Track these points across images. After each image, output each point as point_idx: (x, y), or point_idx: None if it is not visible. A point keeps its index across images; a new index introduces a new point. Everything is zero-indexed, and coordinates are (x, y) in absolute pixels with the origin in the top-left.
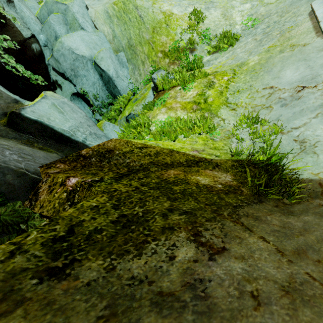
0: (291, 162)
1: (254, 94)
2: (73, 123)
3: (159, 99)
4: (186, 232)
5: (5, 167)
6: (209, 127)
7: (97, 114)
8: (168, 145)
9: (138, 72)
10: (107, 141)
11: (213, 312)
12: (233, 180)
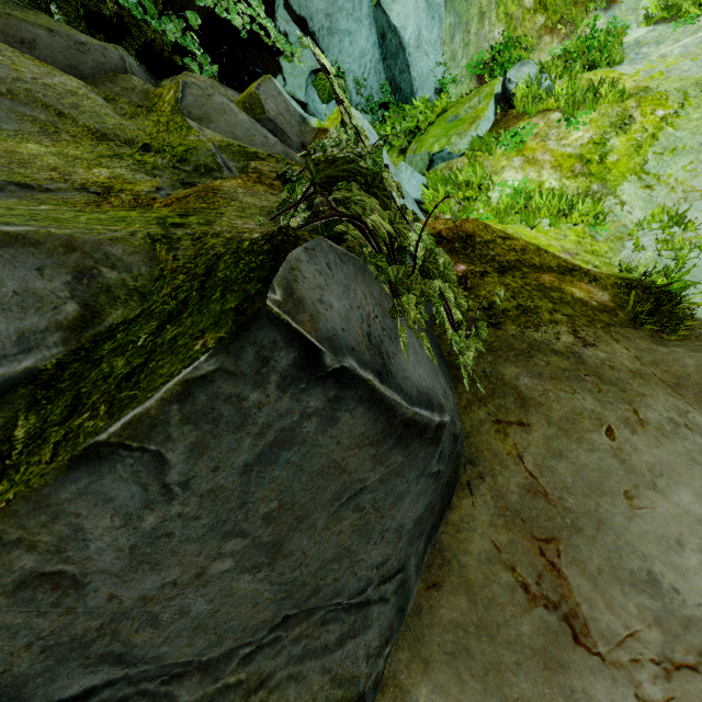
0: (701, 296)
1: (699, 165)
2: None
3: (511, 133)
4: (567, 328)
5: None
6: (596, 218)
7: None
8: (533, 238)
9: (462, 37)
10: (463, 221)
11: (585, 363)
12: (610, 302)
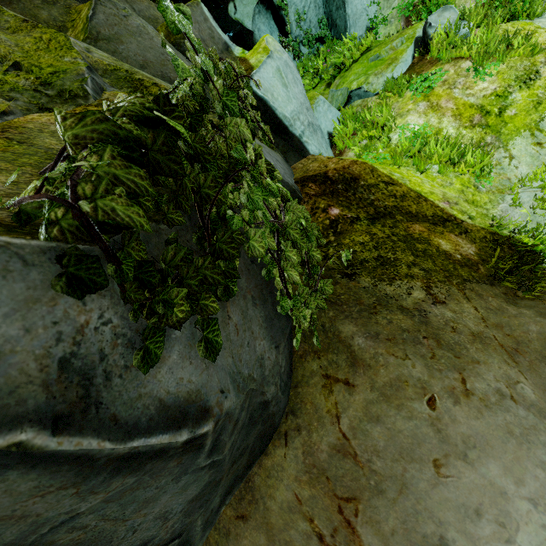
0: None
1: None
2: (295, 106)
3: (422, 78)
4: (421, 283)
5: (285, 183)
6: (482, 170)
7: (290, 55)
8: (416, 185)
9: None
10: (352, 163)
11: (428, 323)
12: (475, 255)
